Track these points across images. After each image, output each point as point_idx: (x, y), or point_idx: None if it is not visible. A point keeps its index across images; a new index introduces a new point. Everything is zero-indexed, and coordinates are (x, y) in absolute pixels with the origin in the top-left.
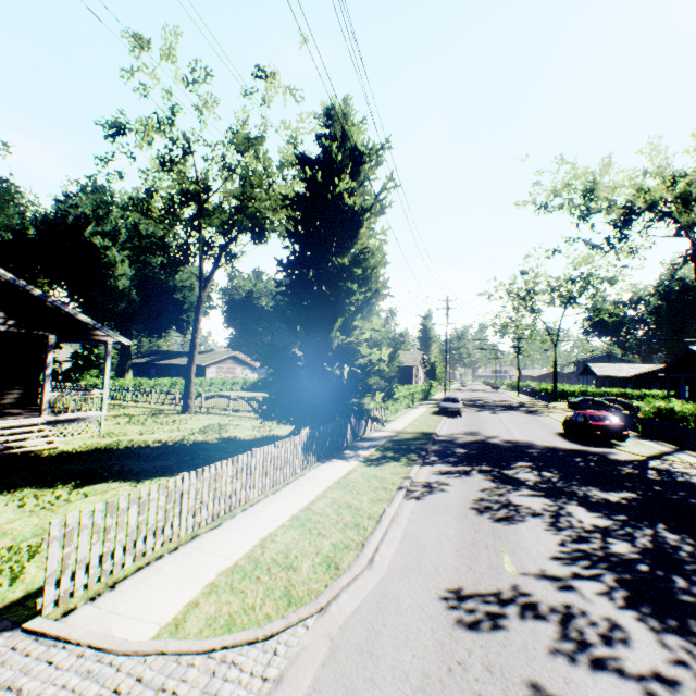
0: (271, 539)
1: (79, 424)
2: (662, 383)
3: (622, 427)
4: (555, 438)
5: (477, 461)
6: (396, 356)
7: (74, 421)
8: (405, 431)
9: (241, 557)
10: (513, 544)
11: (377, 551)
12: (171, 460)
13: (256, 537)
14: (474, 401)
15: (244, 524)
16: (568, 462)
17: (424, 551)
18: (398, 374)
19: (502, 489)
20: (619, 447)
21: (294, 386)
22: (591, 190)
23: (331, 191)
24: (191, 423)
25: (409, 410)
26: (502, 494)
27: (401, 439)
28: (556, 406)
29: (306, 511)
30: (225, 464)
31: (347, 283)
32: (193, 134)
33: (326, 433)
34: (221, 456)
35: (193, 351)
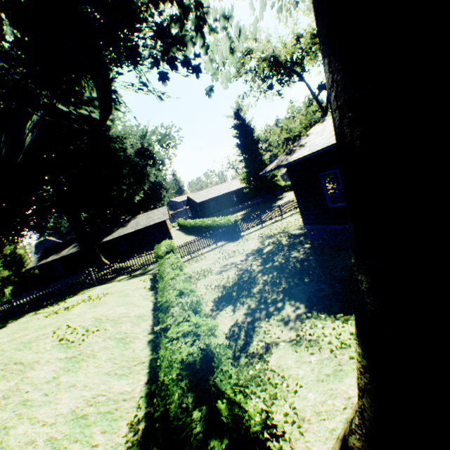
0: None
1: None
2: None
3: None
4: None
5: None
6: None
7: None
8: None
9: None
10: None
11: None
12: None
13: None
14: None
15: None
16: None
17: None
18: None
19: None
20: None
21: None
22: None
23: None
24: None
25: None
26: None
27: None
28: None
29: None
30: None
31: None
32: None
33: None
34: None
35: None
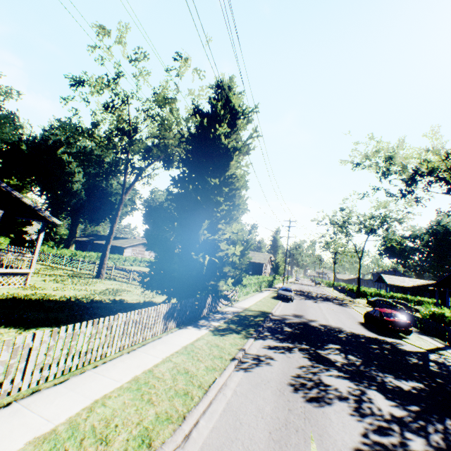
0: (102, 402)
1: (10, 277)
2: (431, 293)
3: (408, 324)
4: (358, 327)
5: (299, 340)
6: (246, 253)
7: (6, 274)
8: (250, 309)
9: (64, 421)
10: (321, 429)
11: (196, 426)
12: (64, 313)
13: (90, 398)
14: (303, 292)
15: (87, 382)
16: (368, 348)
17: (239, 430)
18: (247, 266)
19: (316, 368)
20: (405, 339)
21: (167, 267)
22: (390, 158)
23: (212, 133)
24: (98, 286)
25: (256, 293)
26: (316, 373)
27: (245, 315)
28: (358, 301)
29: (147, 374)
30: (84, 325)
31: (217, 197)
32: (131, 93)
33: (187, 305)
34: (105, 314)
35: (110, 235)
